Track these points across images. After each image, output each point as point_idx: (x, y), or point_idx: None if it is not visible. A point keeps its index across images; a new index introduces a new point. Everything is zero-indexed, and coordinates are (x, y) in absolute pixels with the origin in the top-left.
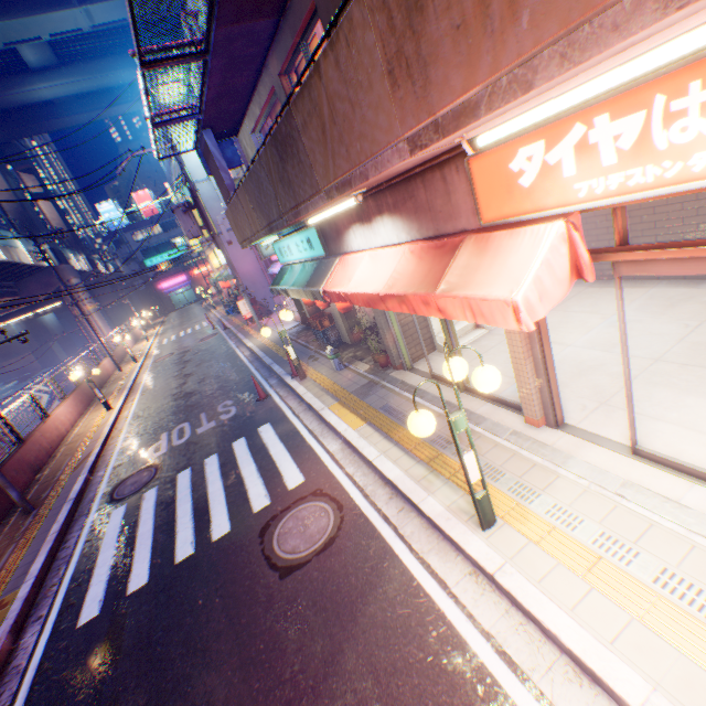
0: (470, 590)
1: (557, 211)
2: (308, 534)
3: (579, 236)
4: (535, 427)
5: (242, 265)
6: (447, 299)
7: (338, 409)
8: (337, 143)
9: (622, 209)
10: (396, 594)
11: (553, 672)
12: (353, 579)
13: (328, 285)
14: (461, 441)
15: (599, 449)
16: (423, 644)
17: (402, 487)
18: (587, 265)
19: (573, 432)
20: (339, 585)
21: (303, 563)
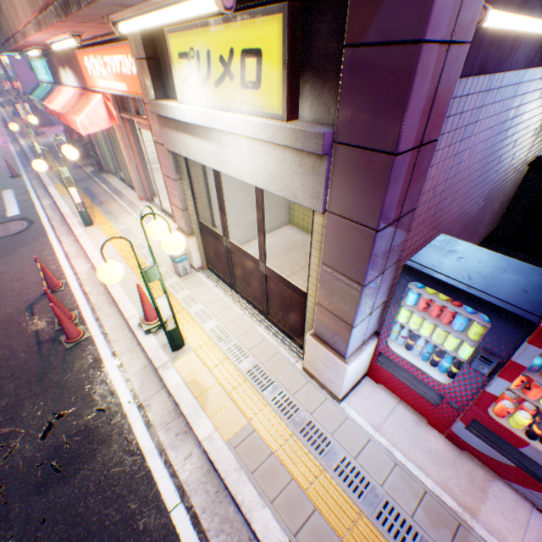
0: (70, 244)
1: (98, 90)
2: (9, 231)
3: (113, 104)
4: (142, 201)
5: (24, 71)
6: (70, 119)
7: (59, 186)
8: (5, 17)
9: (135, 99)
10: (39, 246)
11: (80, 258)
12: (23, 243)
13: (49, 102)
14: (108, 203)
15: (155, 209)
16: (40, 256)
17: (66, 215)
18: (117, 118)
19: (152, 204)
20: (14, 244)
21: (0, 239)
